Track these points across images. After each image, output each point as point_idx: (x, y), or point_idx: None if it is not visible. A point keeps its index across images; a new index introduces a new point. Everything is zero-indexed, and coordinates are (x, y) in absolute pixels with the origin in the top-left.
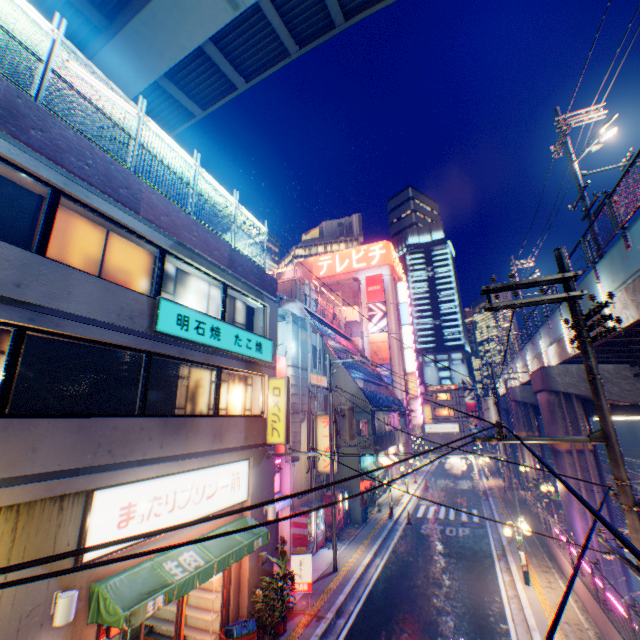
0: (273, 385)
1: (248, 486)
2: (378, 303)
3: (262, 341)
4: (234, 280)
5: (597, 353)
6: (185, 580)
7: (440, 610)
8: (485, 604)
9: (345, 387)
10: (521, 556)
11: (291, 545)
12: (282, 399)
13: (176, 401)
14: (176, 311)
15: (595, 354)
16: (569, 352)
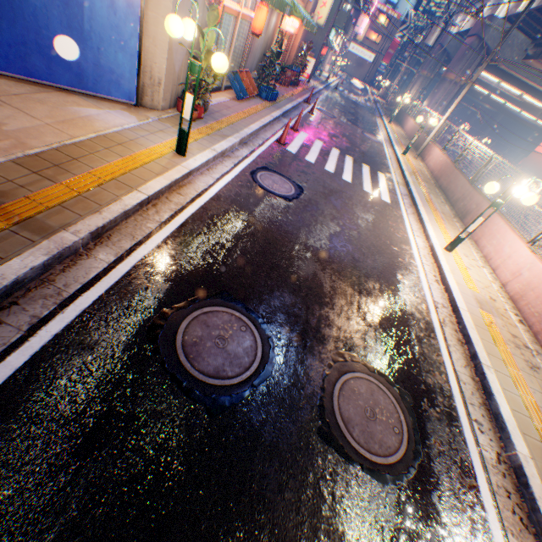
0: None
1: None
2: None
3: None
4: None
5: (529, 21)
6: (308, 22)
7: (354, 114)
8: (371, 121)
9: None
10: (395, 113)
11: None
12: None
13: None
14: None
15: (527, 21)
16: (518, 10)
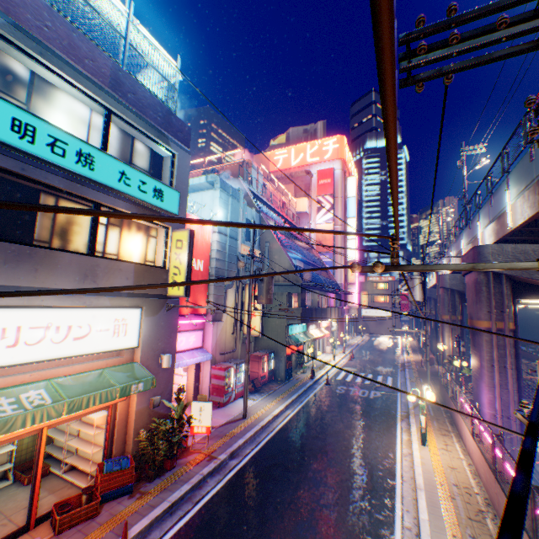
0: (177, 238)
1: (139, 334)
2: (327, 196)
3: (164, 189)
4: (121, 108)
5: None
6: (9, 419)
7: (332, 461)
8: (377, 459)
9: (279, 263)
10: (421, 420)
11: (210, 393)
12: (184, 252)
13: (33, 232)
14: (9, 113)
15: (538, 229)
16: (509, 226)
